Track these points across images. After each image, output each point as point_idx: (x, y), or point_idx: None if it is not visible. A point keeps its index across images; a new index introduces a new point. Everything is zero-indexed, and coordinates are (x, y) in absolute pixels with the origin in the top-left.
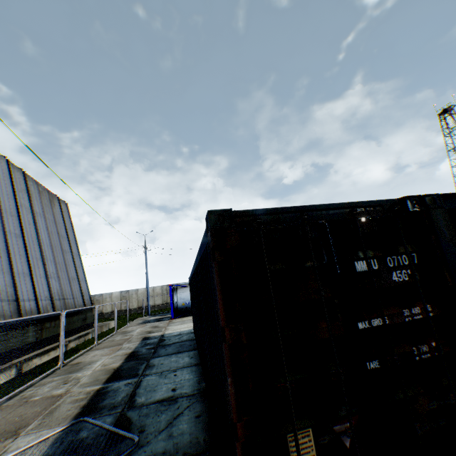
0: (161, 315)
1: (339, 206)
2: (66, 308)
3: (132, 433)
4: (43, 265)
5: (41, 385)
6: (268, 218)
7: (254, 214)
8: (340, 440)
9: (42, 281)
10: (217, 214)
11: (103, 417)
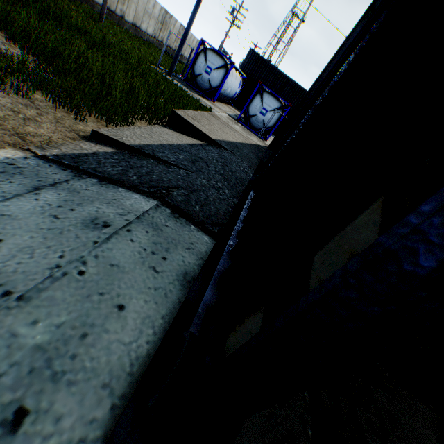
0: (203, 97)
1: None
2: None
3: None
4: None
5: None
6: None
7: None
8: None
9: None
10: None
11: None
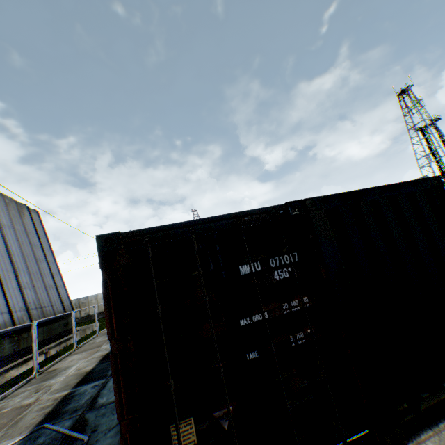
0: None
1: (227, 217)
2: (45, 317)
3: (85, 434)
4: (16, 277)
5: (14, 396)
6: (158, 235)
7: (144, 233)
8: (220, 424)
9: (15, 293)
10: (105, 238)
11: (63, 422)
